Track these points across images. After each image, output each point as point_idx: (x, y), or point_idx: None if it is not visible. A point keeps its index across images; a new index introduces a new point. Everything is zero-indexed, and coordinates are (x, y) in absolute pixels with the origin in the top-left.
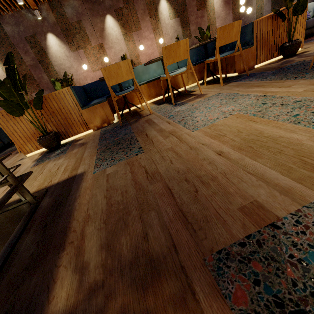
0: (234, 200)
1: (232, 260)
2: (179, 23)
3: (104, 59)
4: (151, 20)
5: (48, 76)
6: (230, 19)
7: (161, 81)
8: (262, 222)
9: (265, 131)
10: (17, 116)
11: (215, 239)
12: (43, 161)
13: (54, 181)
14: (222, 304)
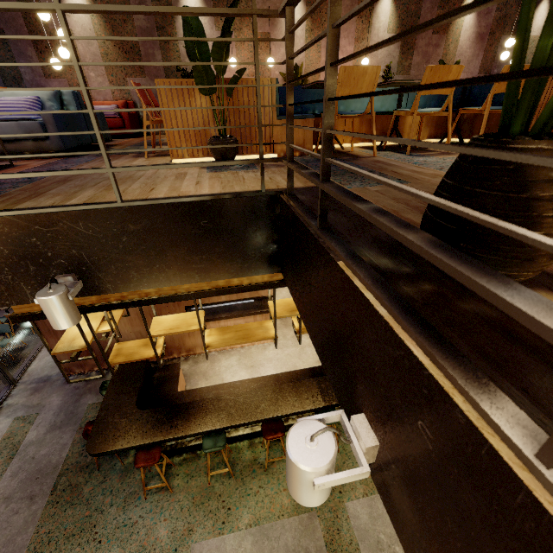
0: None
1: None
2: (399, 43)
3: (268, 59)
4: (359, 22)
5: (164, 57)
6: (476, 65)
7: (393, 116)
8: None
9: None
10: (203, 94)
11: None
12: (224, 170)
13: (285, 186)
14: None
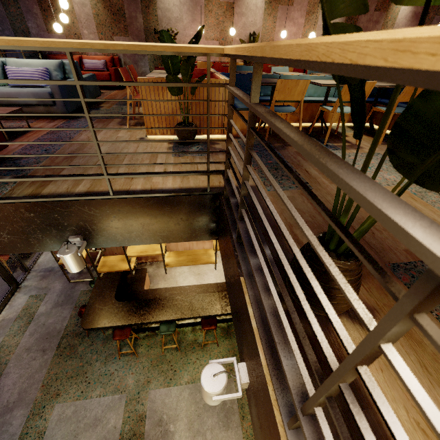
0: (400, 245)
1: (400, 268)
2: (344, 18)
3: (230, 29)
4: None
5: (145, 20)
6: None
7: (319, 110)
8: (417, 259)
9: (423, 211)
10: (173, 95)
11: (390, 258)
12: (184, 154)
13: None
14: (396, 279)
